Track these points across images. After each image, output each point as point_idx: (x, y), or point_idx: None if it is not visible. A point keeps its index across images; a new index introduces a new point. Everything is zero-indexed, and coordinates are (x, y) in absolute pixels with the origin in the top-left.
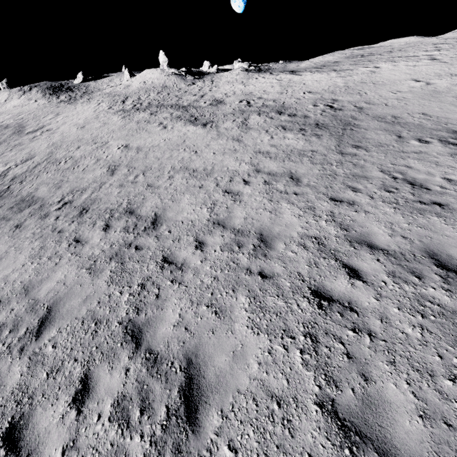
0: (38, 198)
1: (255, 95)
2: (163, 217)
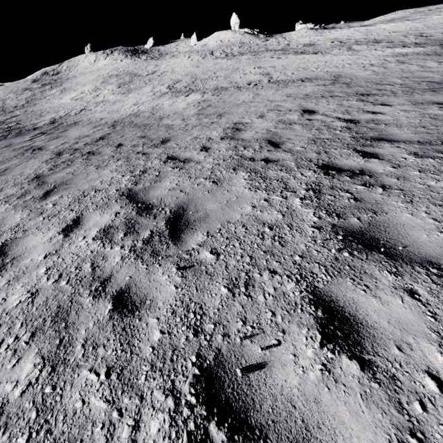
0: (228, 87)
1: (342, 38)
2: (342, 76)
